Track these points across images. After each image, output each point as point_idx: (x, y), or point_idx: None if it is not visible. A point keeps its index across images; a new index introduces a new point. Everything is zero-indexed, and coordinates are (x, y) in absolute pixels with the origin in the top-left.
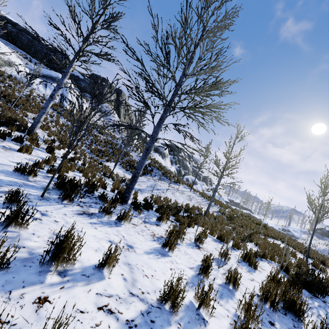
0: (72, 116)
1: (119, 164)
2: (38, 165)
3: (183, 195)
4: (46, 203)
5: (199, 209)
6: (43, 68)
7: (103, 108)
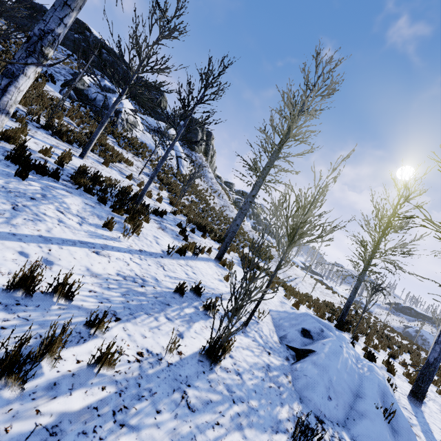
0: (192, 186)
1: (247, 248)
2: (302, 302)
3: (307, 284)
4: (359, 344)
5: (333, 305)
6: (141, 110)
7: (197, 160)
